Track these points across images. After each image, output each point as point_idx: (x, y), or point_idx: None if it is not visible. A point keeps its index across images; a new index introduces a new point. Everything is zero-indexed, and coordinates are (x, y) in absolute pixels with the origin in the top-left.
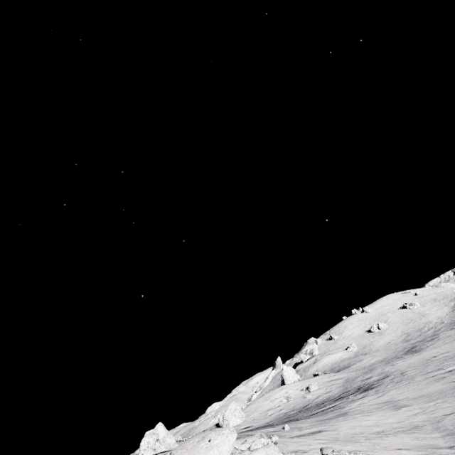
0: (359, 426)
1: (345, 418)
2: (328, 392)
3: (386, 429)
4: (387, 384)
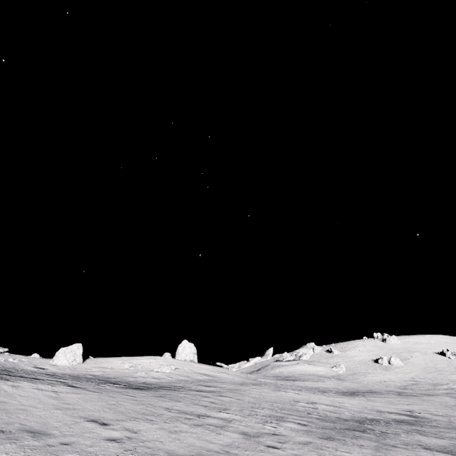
0: None
1: None
2: (158, 378)
3: None
4: (151, 393)
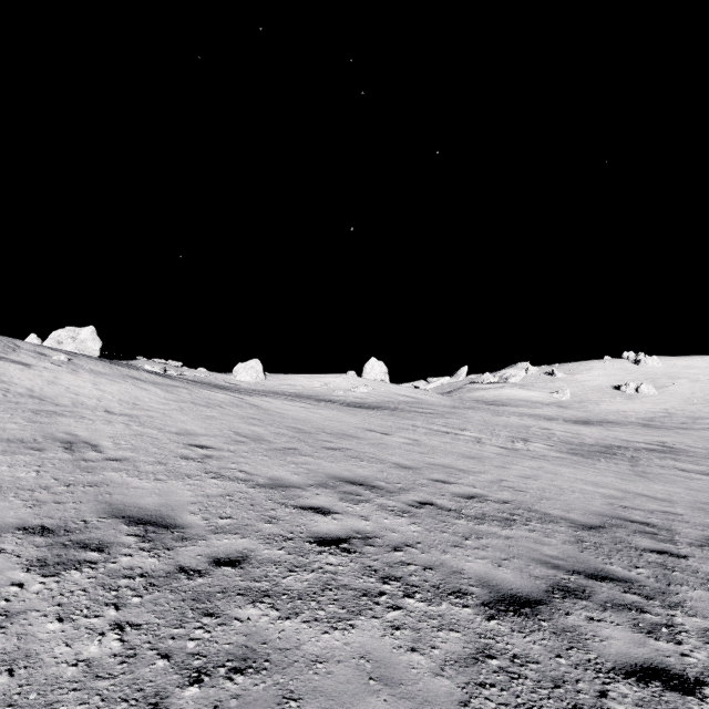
0: (55, 379)
1: (132, 382)
2: (361, 398)
3: (21, 385)
4: (379, 412)
